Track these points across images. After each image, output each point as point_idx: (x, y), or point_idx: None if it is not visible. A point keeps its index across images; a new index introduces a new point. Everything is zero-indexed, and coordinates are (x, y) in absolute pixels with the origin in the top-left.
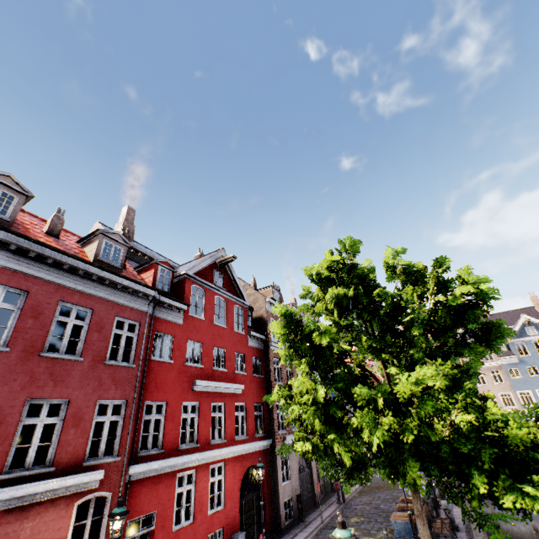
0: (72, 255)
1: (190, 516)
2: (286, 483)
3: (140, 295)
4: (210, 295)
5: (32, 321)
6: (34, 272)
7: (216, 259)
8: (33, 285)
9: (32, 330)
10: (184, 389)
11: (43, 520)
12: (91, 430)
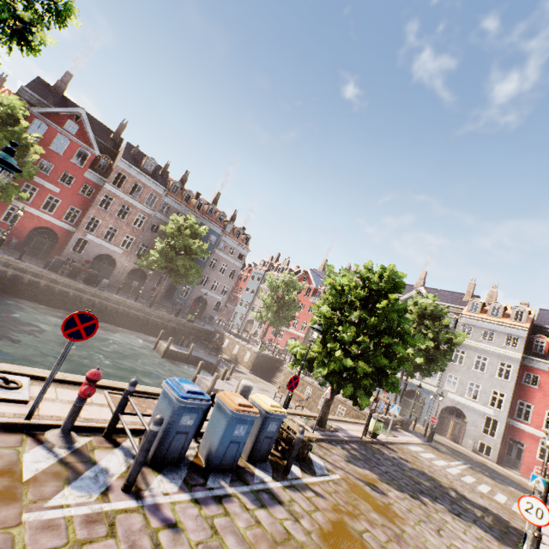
0: None
1: None
2: (76, 253)
3: None
4: (53, 131)
5: None
6: None
7: (73, 113)
8: None
9: None
10: None
11: None
12: None
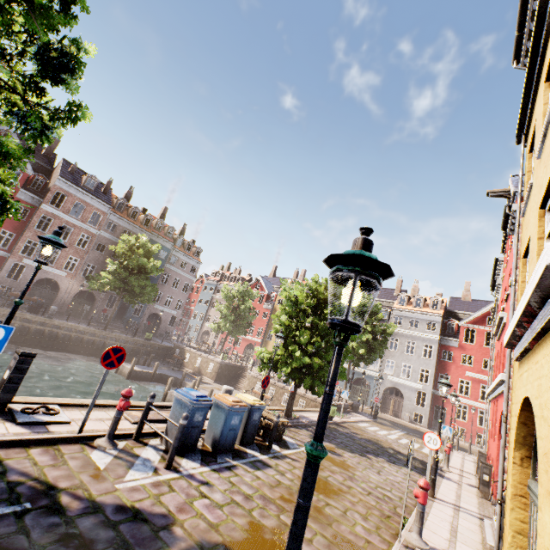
0: None
1: None
2: (11, 280)
3: None
4: None
5: None
6: None
7: None
8: None
9: None
10: None
11: None
12: None
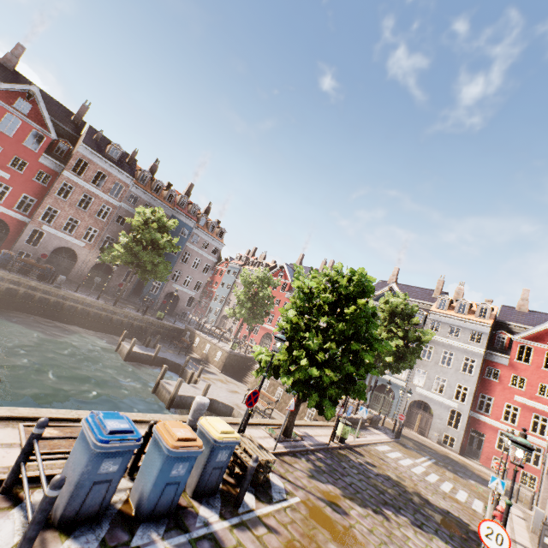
0: None
1: None
2: (30, 246)
3: None
4: (0, 109)
5: None
6: None
7: (24, 91)
8: None
9: None
10: None
11: None
12: None
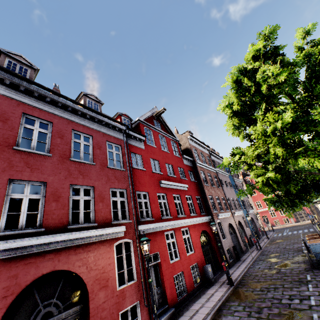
0: (72, 100)
1: (177, 256)
2: (225, 240)
3: (116, 129)
4: (155, 133)
5: (59, 140)
6: (52, 111)
7: (153, 113)
8: (54, 119)
9: (61, 145)
10: (155, 186)
11: (99, 253)
12: (110, 205)
